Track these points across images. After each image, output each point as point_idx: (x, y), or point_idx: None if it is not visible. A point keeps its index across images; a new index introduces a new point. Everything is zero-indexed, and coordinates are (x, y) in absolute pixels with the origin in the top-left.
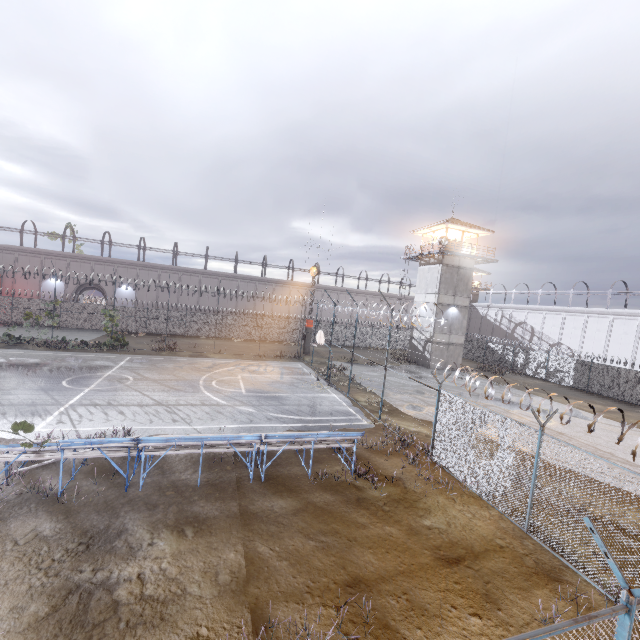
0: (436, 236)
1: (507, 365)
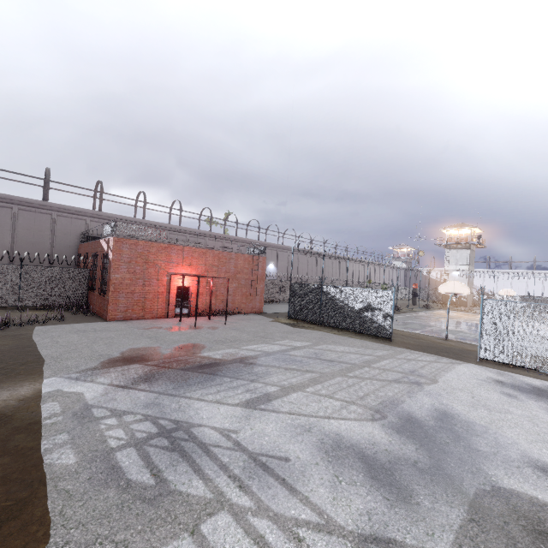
0: (449, 232)
1: (474, 302)
